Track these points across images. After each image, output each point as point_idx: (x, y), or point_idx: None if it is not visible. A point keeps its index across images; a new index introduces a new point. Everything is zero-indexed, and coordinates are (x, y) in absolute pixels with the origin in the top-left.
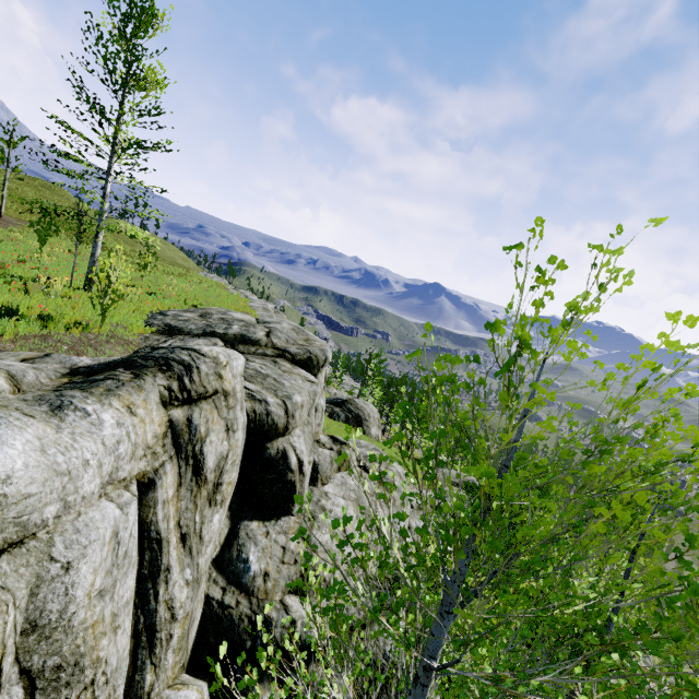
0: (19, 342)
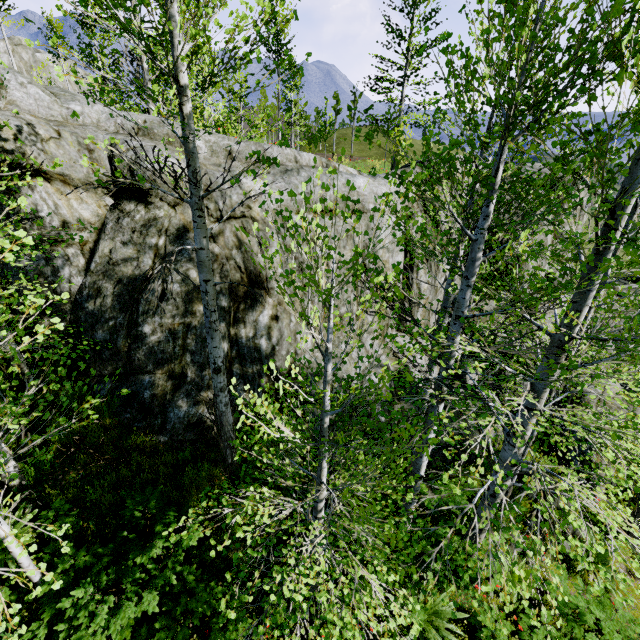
0: None
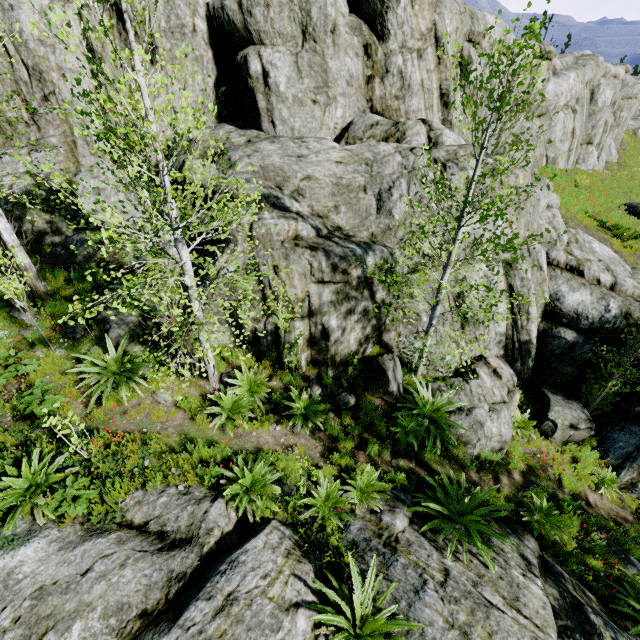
0: None
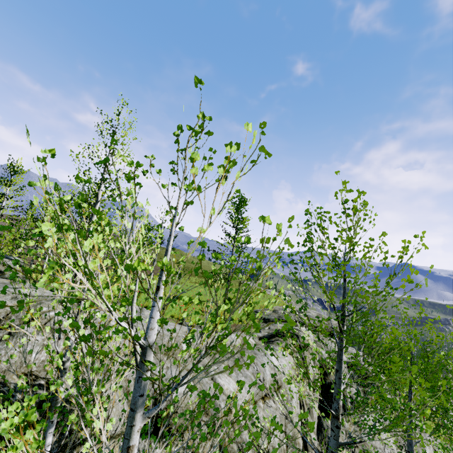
0: (231, 328)
